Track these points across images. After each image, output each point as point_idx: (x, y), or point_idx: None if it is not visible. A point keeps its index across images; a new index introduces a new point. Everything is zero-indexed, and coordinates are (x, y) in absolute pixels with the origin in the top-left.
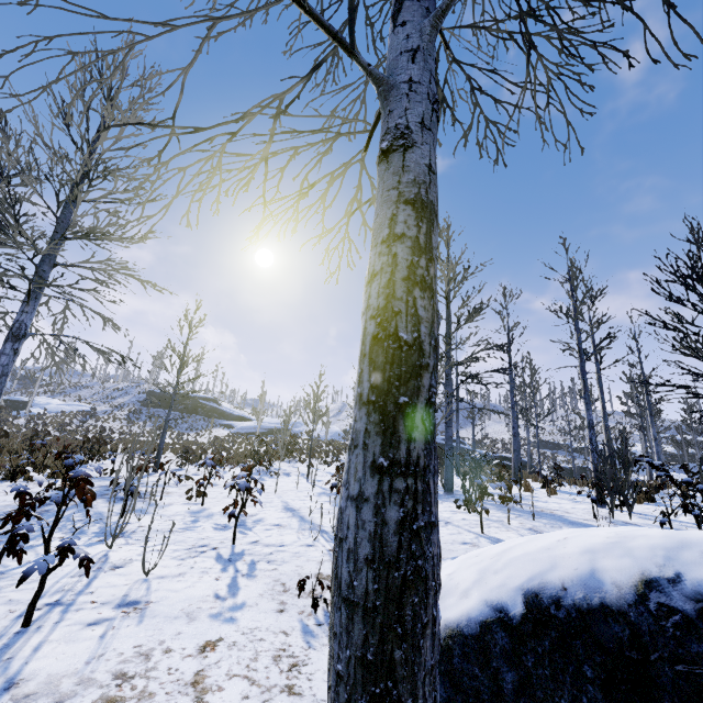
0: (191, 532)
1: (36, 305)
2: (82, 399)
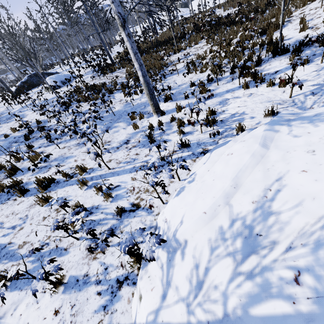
0: None
1: None
2: None
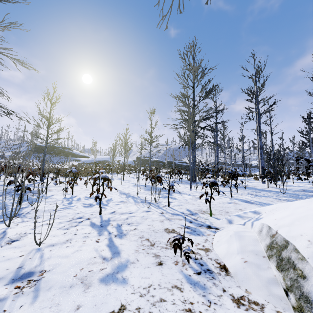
0: (69, 209)
1: None
2: None
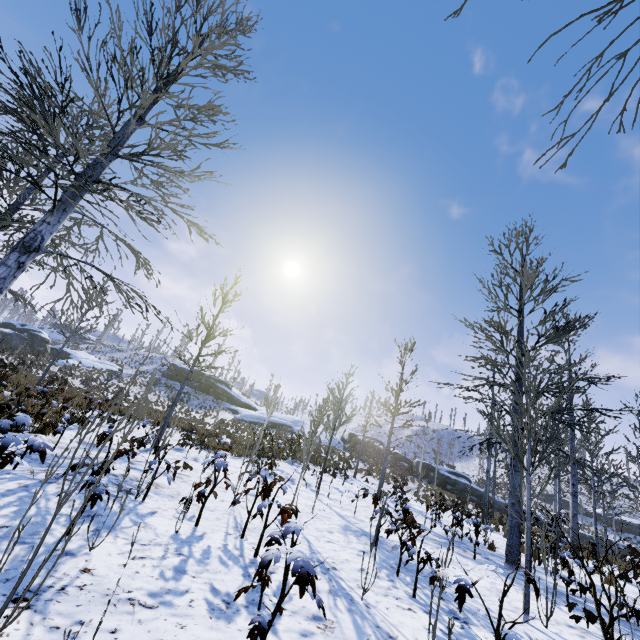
0: (166, 613)
1: (62, 219)
2: (115, 360)
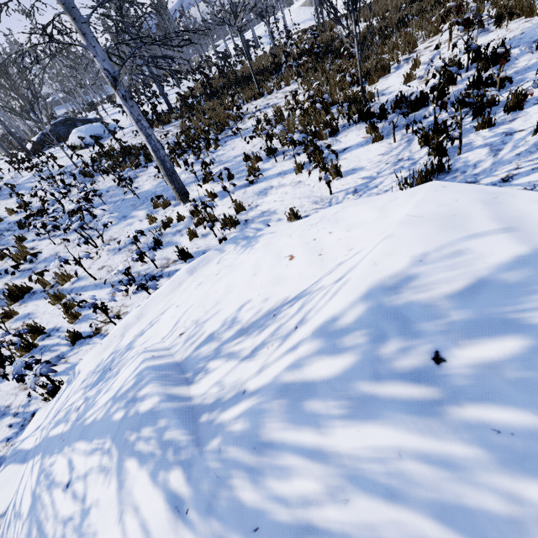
0: None
1: None
2: None
